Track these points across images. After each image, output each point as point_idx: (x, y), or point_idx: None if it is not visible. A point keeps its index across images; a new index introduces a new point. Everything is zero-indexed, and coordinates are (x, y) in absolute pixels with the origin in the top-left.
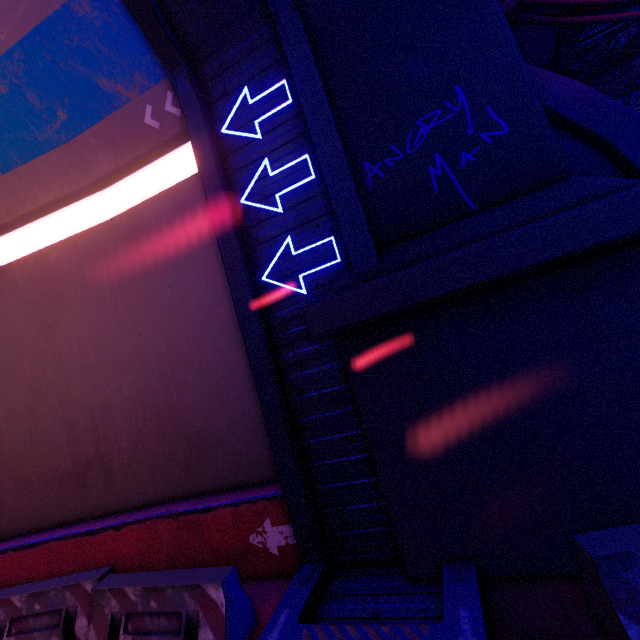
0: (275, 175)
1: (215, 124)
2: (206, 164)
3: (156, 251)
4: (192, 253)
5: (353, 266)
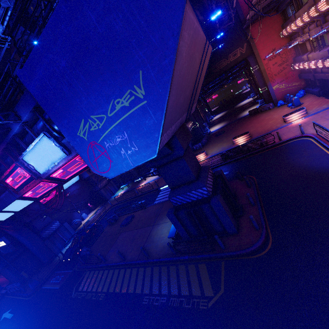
0: None
1: None
2: None
3: None
4: None
5: None
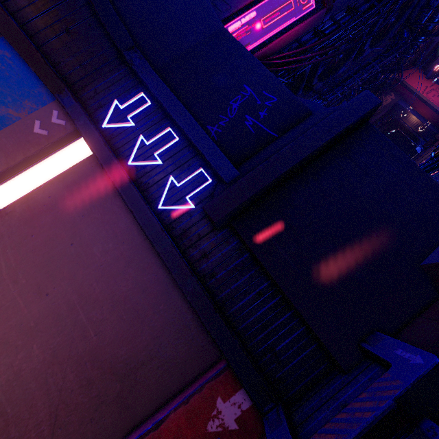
0: (150, 143)
1: (96, 123)
2: (97, 145)
3: (54, 221)
4: (89, 214)
5: (223, 178)
